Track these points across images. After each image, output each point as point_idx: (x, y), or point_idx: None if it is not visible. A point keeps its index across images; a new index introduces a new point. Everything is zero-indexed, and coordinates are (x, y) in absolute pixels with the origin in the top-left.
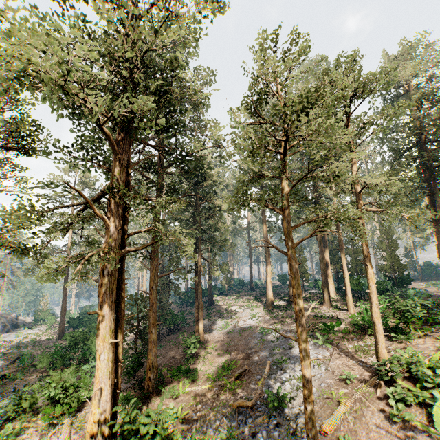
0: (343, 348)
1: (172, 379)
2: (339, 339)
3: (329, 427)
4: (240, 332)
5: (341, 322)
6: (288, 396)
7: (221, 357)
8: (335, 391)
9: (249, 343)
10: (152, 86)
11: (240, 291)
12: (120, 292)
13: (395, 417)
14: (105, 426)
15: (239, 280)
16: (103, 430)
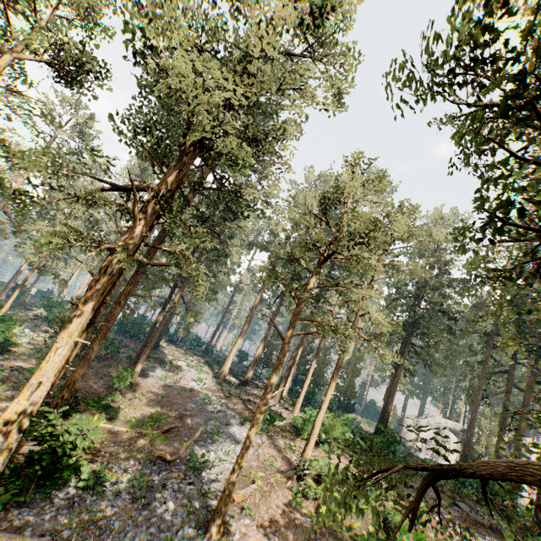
0: (275, 442)
1: (84, 408)
2: (275, 433)
3: (238, 497)
4: (179, 390)
5: (284, 419)
6: (210, 464)
7: (150, 406)
8: (254, 472)
9: (187, 405)
10: (251, 131)
11: (192, 348)
12: (106, 295)
13: (294, 503)
14: (27, 421)
15: (197, 336)
16: (22, 424)
